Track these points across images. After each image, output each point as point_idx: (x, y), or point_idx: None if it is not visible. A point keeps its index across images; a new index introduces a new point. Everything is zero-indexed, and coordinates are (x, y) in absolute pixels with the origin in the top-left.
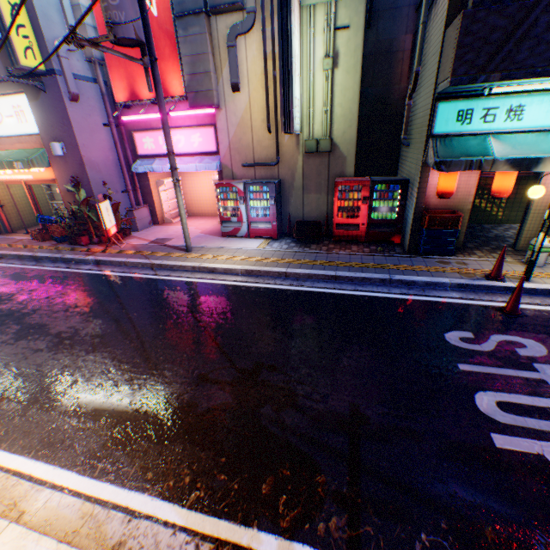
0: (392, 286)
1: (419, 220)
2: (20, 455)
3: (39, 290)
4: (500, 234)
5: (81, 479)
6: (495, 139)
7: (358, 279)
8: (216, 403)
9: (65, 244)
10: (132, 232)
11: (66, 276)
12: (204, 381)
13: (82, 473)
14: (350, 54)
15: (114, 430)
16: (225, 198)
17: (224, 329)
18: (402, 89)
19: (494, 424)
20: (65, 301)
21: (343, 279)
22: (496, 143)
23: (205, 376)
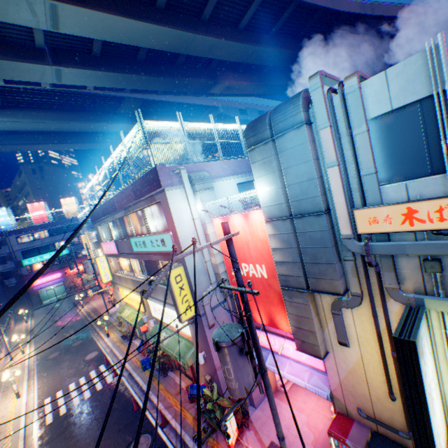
0: None
1: None
2: None
3: None
4: None
5: None
6: None
7: None
8: None
9: (203, 417)
10: (250, 406)
11: None
12: None
13: None
14: None
15: None
16: (339, 445)
17: None
18: None
19: None
20: None
21: None
22: None
23: None
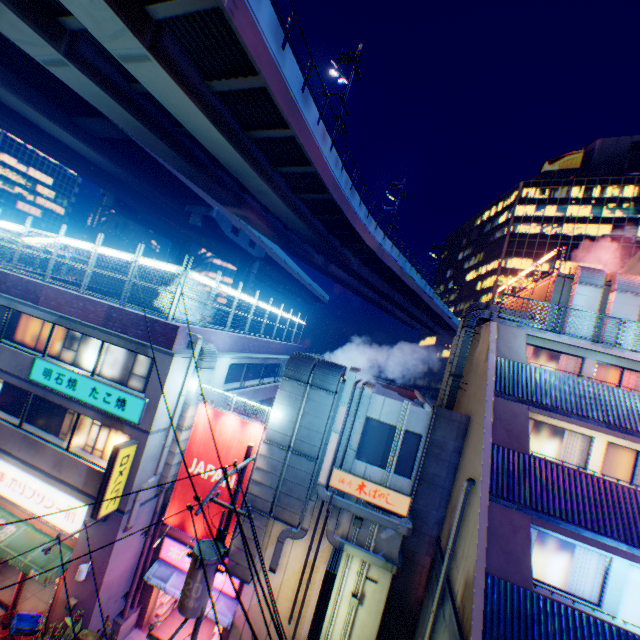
0: None
1: None
2: None
3: None
4: None
5: None
6: None
7: None
8: None
9: None
10: None
11: None
12: None
13: None
14: (374, 599)
15: None
16: None
17: None
18: (419, 594)
19: None
20: None
21: None
22: None
23: None
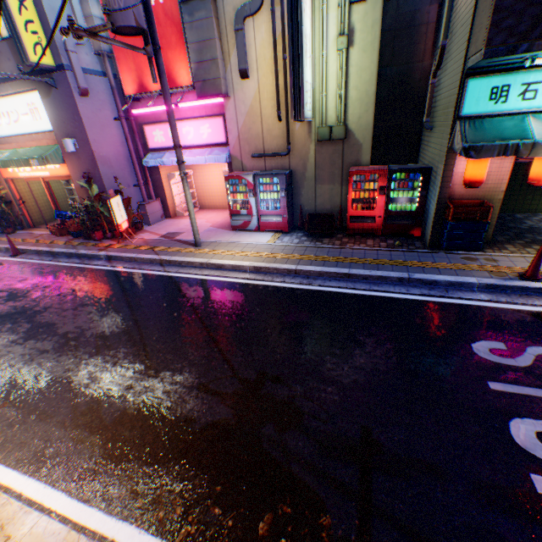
0: (411, 286)
1: (443, 212)
2: (13, 470)
3: (53, 286)
4: (535, 225)
5: (69, 501)
6: (535, 119)
7: (373, 278)
8: (214, 419)
9: (81, 239)
10: (145, 226)
11: (79, 272)
12: (203, 393)
13: (71, 495)
14: (366, 30)
15: (108, 445)
16: (234, 190)
17: (229, 332)
18: (425, 67)
19: (535, 462)
20: (75, 298)
21: (356, 278)
22: (536, 124)
23: (206, 387)
